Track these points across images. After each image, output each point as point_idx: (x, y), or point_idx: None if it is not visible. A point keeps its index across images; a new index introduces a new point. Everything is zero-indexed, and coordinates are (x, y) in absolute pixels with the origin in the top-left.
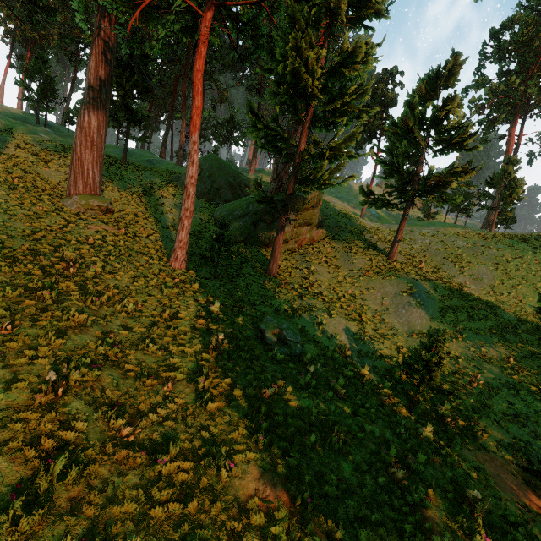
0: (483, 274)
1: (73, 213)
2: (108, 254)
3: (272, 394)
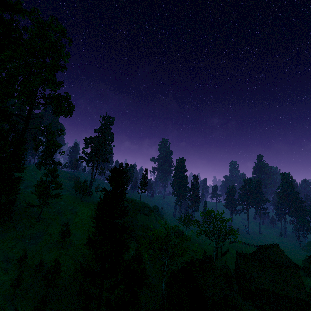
0: (71, 219)
1: None
2: None
3: None
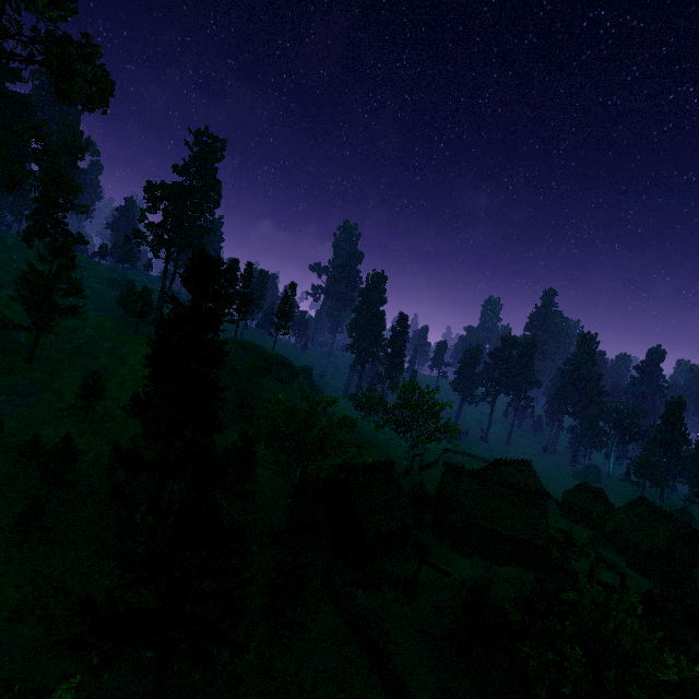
0: (110, 368)
1: None
2: None
3: None
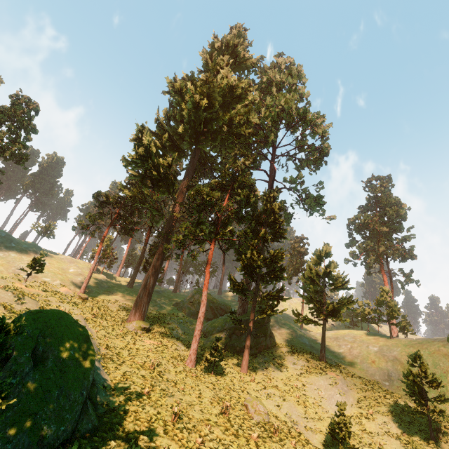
0: (391, 372)
1: (133, 332)
2: (162, 358)
3: (257, 437)
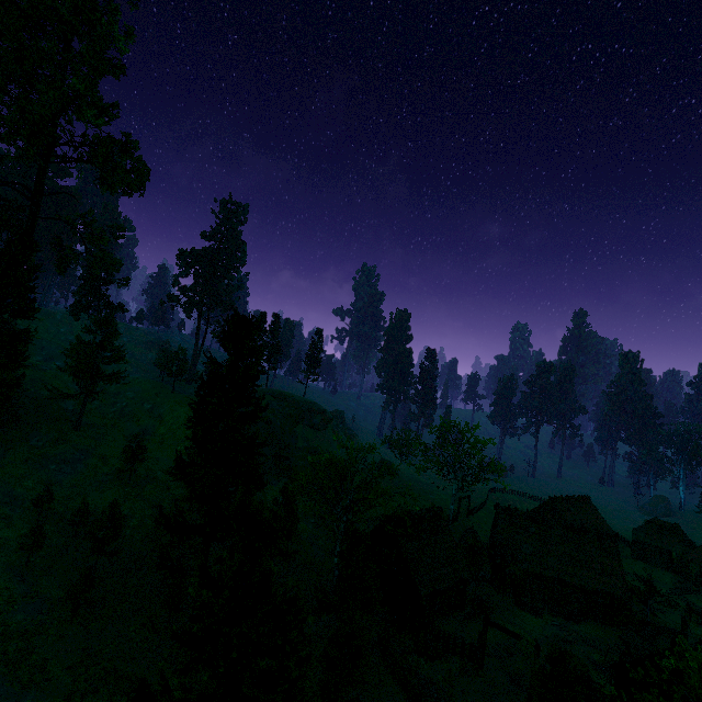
0: (150, 428)
1: None
2: None
3: None
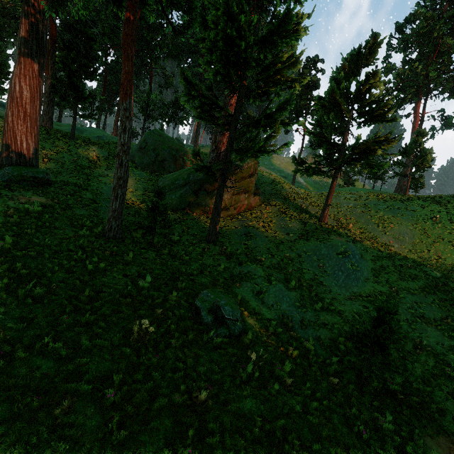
0: (404, 233)
1: (3, 184)
2: (26, 228)
3: (206, 399)
